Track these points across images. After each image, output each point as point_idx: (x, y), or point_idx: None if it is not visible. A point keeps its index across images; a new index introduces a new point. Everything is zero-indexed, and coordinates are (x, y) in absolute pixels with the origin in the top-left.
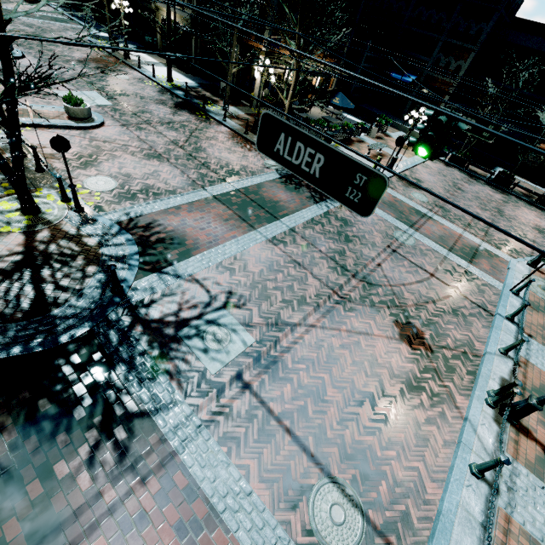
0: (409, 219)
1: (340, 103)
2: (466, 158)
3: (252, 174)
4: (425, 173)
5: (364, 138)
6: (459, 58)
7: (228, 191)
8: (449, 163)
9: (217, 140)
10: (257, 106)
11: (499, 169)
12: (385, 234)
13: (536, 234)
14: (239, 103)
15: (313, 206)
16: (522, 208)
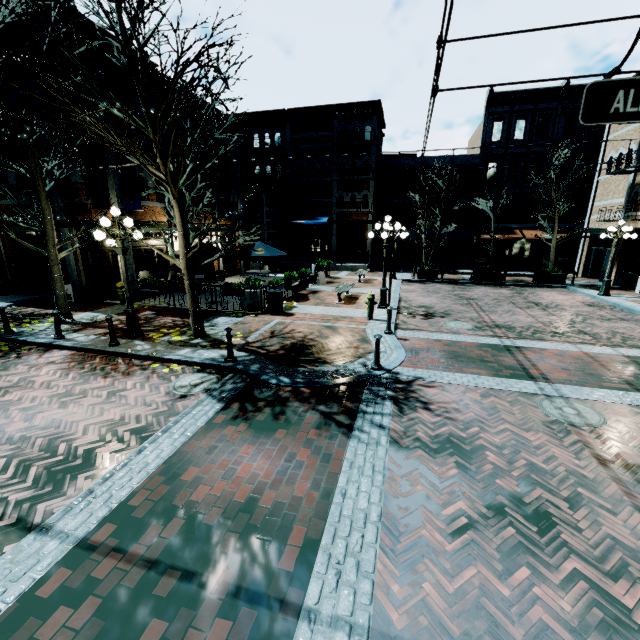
0: (507, 365)
1: (266, 253)
2: (434, 269)
3: (140, 436)
4: (418, 297)
5: (315, 287)
6: (360, 189)
7: (28, 584)
8: (421, 281)
9: (30, 384)
10: (135, 299)
11: (460, 270)
12: (542, 426)
13: (604, 310)
14: (100, 304)
15: (352, 446)
16: (538, 292)
